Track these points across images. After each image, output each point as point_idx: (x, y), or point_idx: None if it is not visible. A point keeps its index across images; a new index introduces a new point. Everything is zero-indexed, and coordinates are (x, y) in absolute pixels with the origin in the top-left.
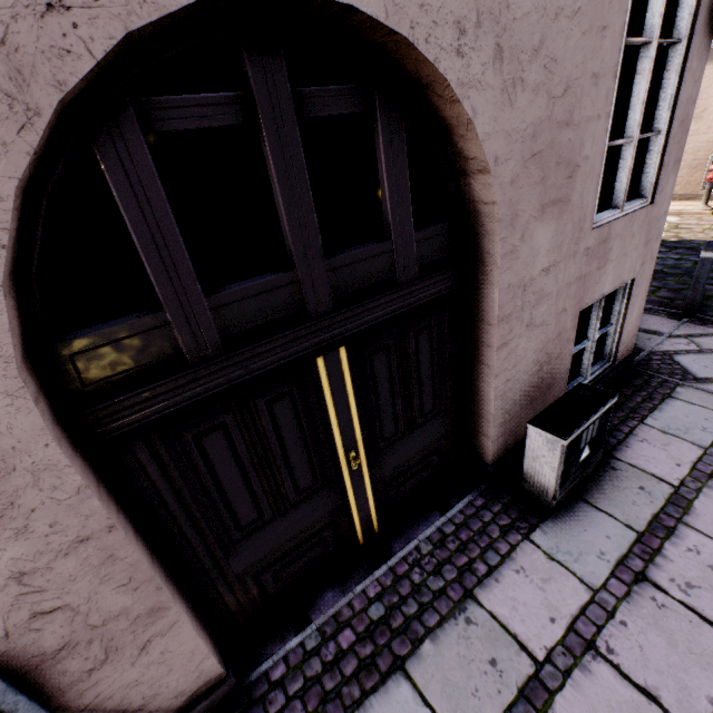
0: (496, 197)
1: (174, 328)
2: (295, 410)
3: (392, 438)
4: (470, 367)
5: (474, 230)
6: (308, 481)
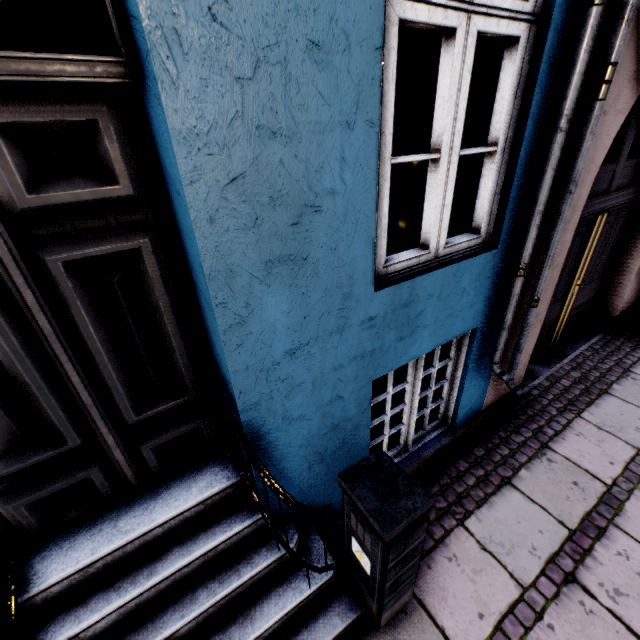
0: None
1: None
2: (577, 245)
3: (584, 283)
4: (622, 250)
5: None
6: (558, 292)
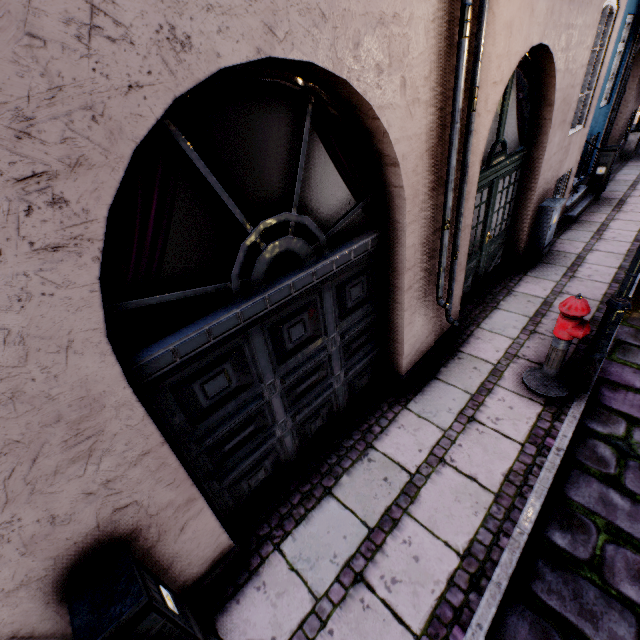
0: (639, 74)
1: None
2: None
3: None
4: (614, 122)
5: (629, 83)
6: None
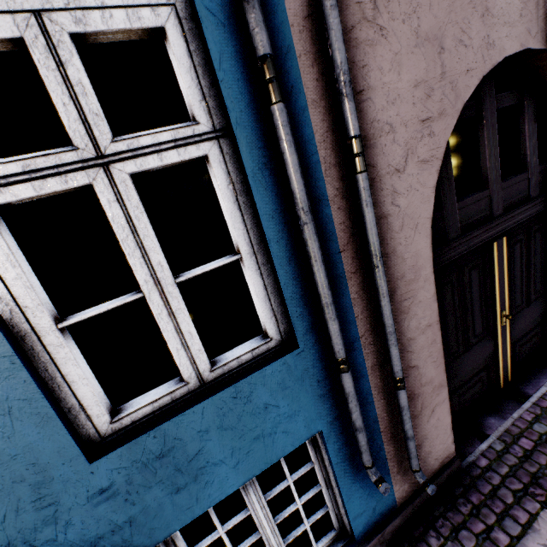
0: None
1: (445, 219)
2: (479, 277)
3: (519, 307)
4: None
5: None
6: (479, 330)
